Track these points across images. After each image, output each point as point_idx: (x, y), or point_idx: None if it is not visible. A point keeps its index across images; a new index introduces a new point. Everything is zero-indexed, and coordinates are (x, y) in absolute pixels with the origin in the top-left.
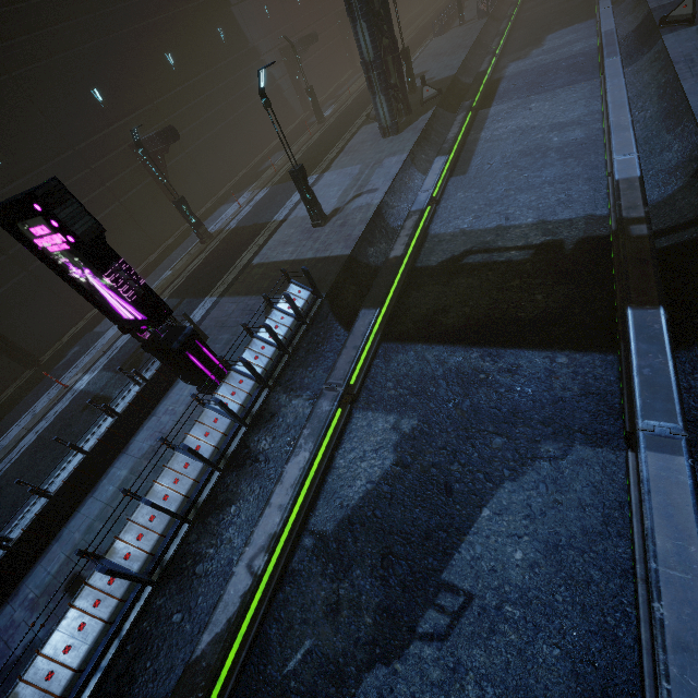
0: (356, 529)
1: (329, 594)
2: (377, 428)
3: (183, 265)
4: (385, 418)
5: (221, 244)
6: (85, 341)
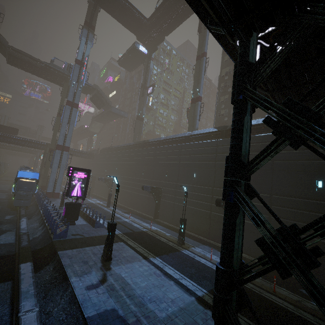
0: (0, 233)
1: (2, 229)
2: (3, 241)
3: (166, 236)
4: (1, 243)
5: (165, 244)
6: (151, 222)
